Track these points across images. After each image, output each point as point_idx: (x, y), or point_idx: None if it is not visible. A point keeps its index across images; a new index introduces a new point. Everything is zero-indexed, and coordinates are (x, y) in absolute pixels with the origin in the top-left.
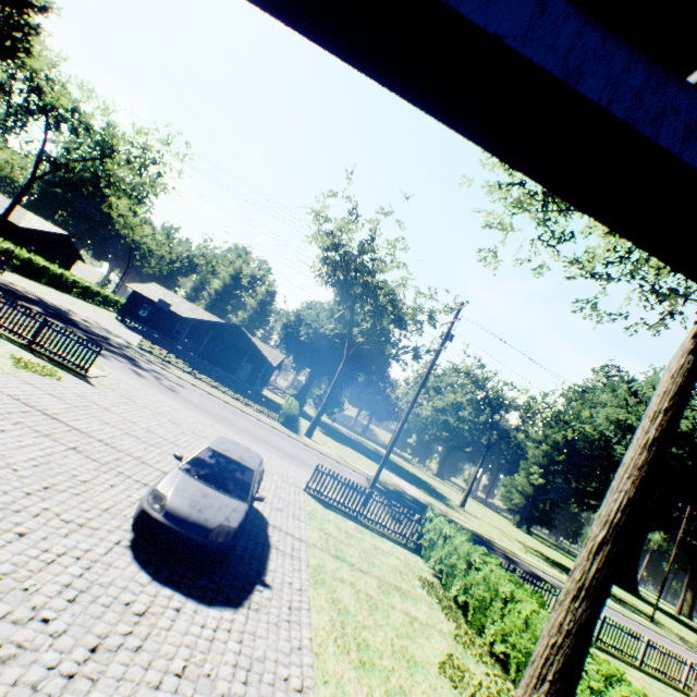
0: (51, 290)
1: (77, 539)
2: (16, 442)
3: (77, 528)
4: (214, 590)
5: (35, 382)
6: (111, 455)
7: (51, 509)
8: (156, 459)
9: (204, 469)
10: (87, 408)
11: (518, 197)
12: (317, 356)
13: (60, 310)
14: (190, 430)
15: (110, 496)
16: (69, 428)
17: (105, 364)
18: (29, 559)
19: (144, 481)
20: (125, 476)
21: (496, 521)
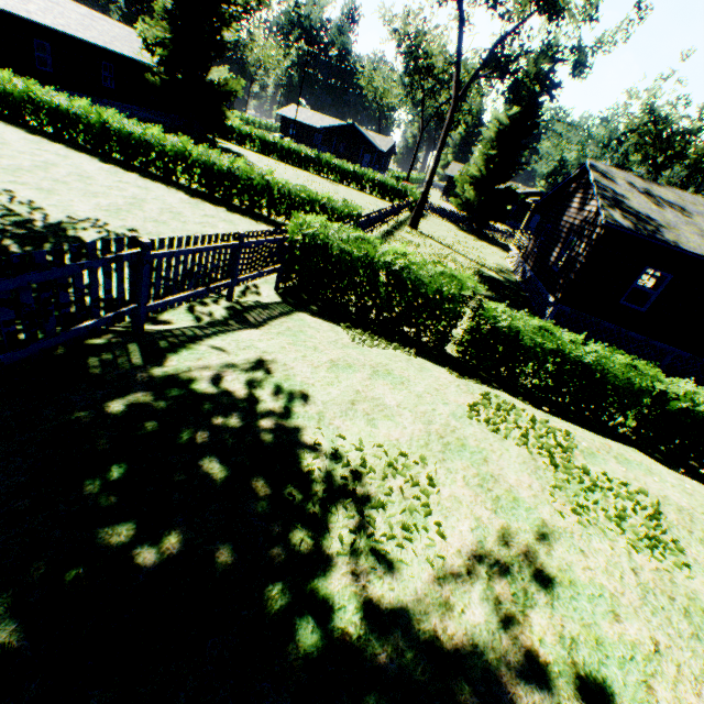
0: None
1: None
2: None
3: None
4: None
5: None
6: None
7: None
8: None
9: None
10: None
11: None
12: None
13: None
14: None
15: None
16: None
17: None
18: None
19: None
20: None
21: None
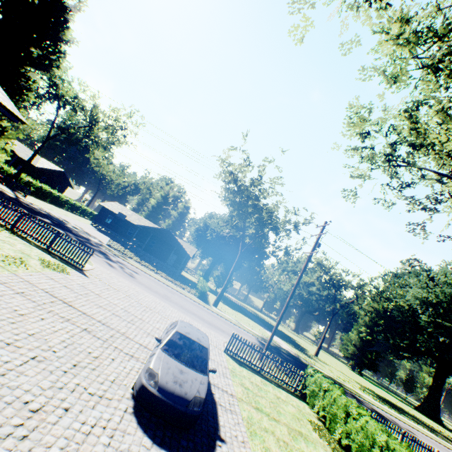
0: (53, 206)
1: (101, 410)
2: (51, 328)
3: (99, 400)
4: (192, 449)
5: (55, 277)
6: (108, 333)
7: (81, 384)
8: (133, 333)
9: (176, 349)
10: (87, 295)
11: (367, 155)
12: (217, 250)
13: (60, 221)
14: (148, 307)
15: (113, 368)
16: (79, 313)
17: (91, 259)
18: (75, 432)
19: (130, 353)
20: (119, 350)
21: (338, 366)
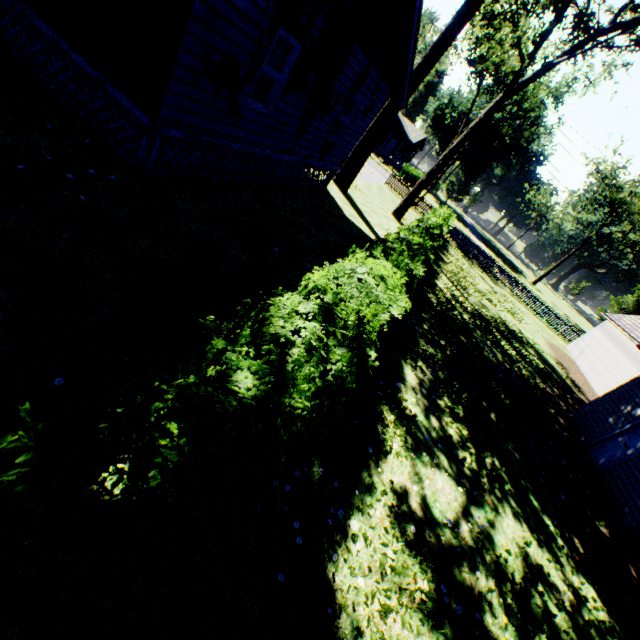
0: None
1: None
2: None
3: None
4: None
5: None
6: None
7: None
8: None
9: None
10: None
11: None
12: None
13: None
14: None
15: None
16: None
17: None
18: None
19: None
20: None
21: (569, 313)
